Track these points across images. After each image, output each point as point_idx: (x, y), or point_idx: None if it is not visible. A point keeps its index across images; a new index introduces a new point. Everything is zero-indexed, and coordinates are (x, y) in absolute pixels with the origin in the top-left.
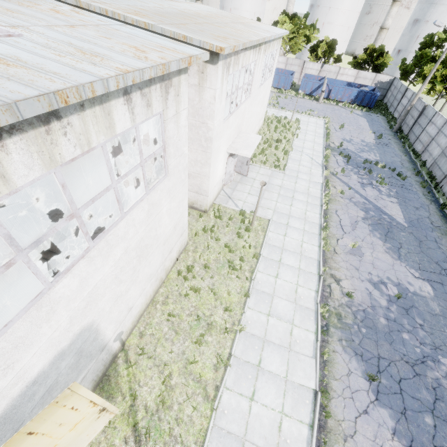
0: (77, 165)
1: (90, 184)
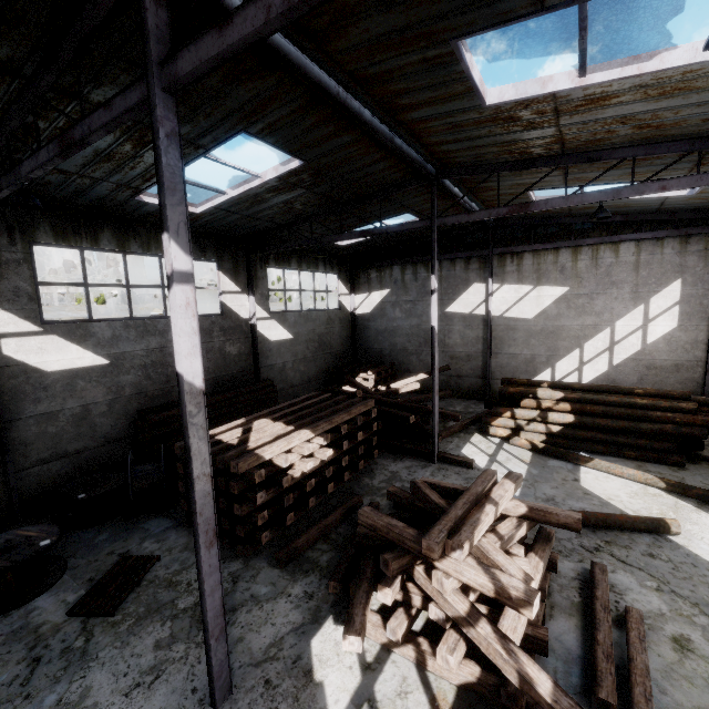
0: (550, 344)
1: (560, 365)
